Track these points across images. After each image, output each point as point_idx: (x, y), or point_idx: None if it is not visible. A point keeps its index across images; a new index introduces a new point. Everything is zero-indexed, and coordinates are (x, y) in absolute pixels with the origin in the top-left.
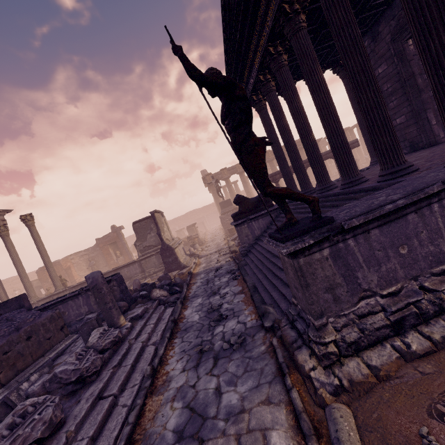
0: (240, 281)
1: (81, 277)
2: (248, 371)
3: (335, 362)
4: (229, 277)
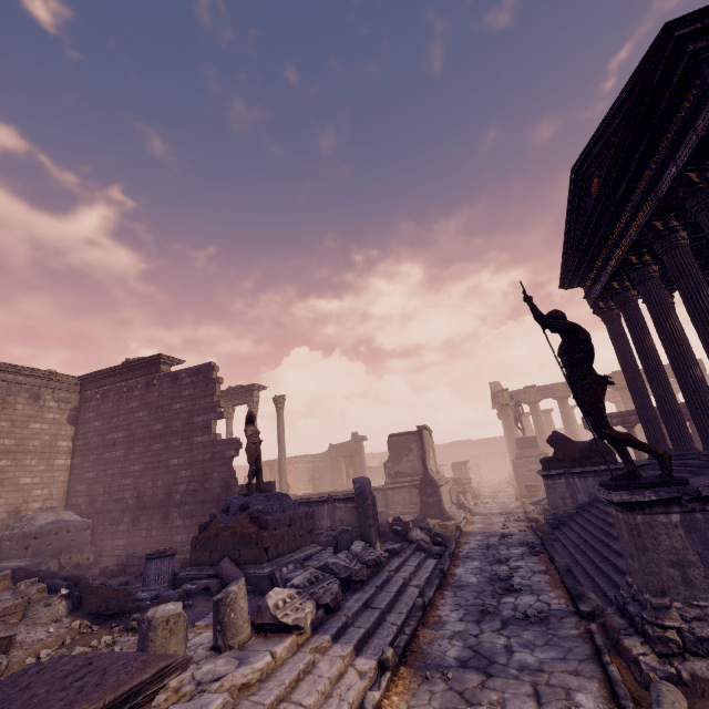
0: (544, 560)
1: (298, 490)
2: (550, 645)
3: (676, 655)
4: (524, 549)
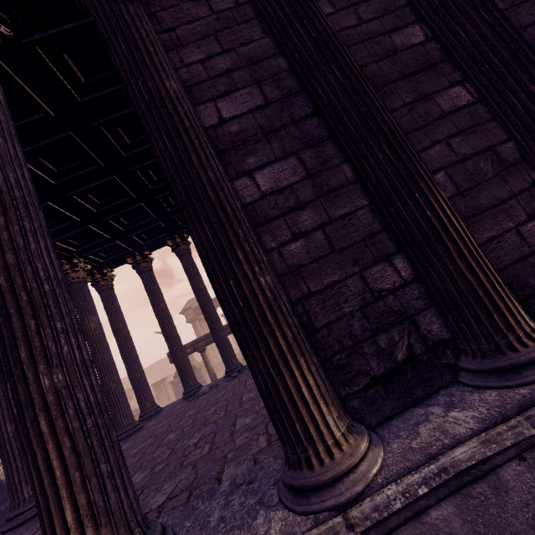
0: None
1: None
2: None
3: None
4: None
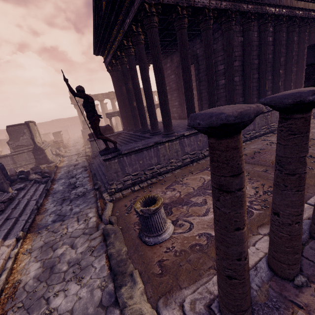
0: (89, 172)
1: None
2: (85, 202)
3: (113, 194)
4: (82, 169)
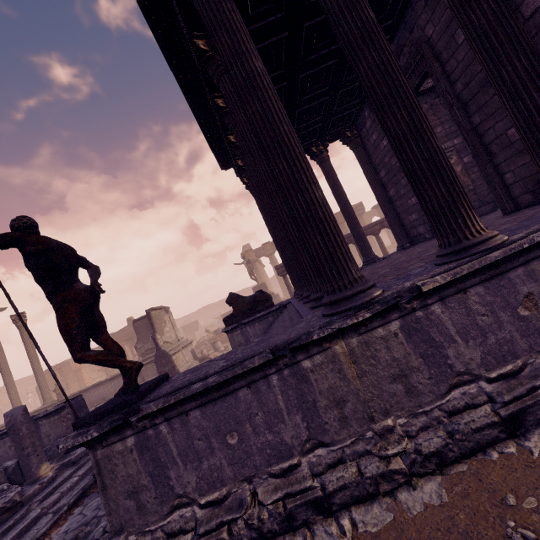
0: None
1: (93, 380)
2: None
3: None
4: None
